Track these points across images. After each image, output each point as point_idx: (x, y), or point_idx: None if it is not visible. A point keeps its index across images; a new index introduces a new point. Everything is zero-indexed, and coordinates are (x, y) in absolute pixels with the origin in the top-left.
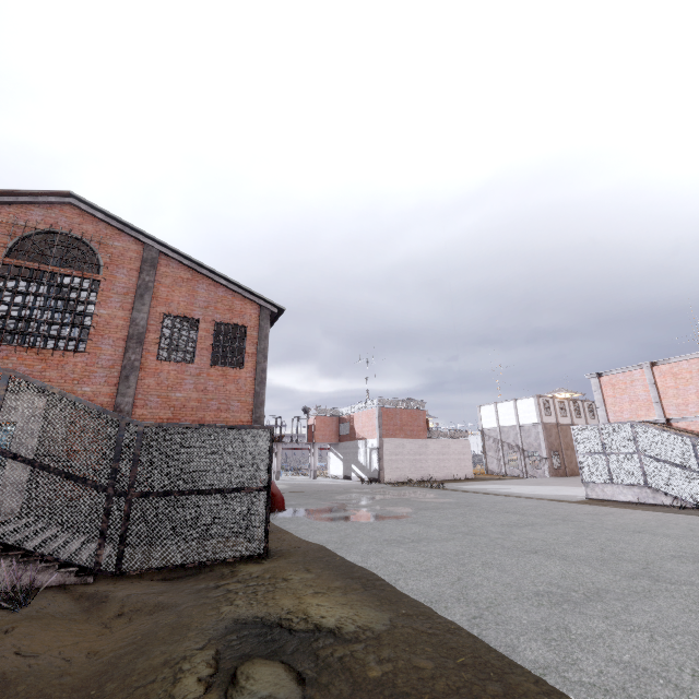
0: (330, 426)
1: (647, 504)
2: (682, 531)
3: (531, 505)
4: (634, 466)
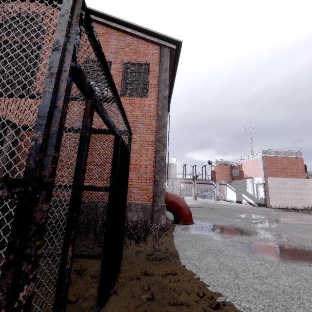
0: (225, 171)
1: None
2: None
3: None
4: None
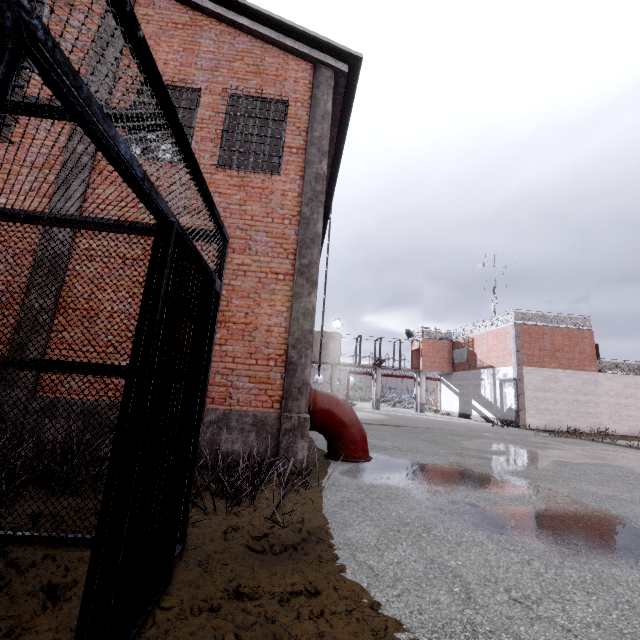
0: (440, 352)
1: None
2: None
3: None
4: None
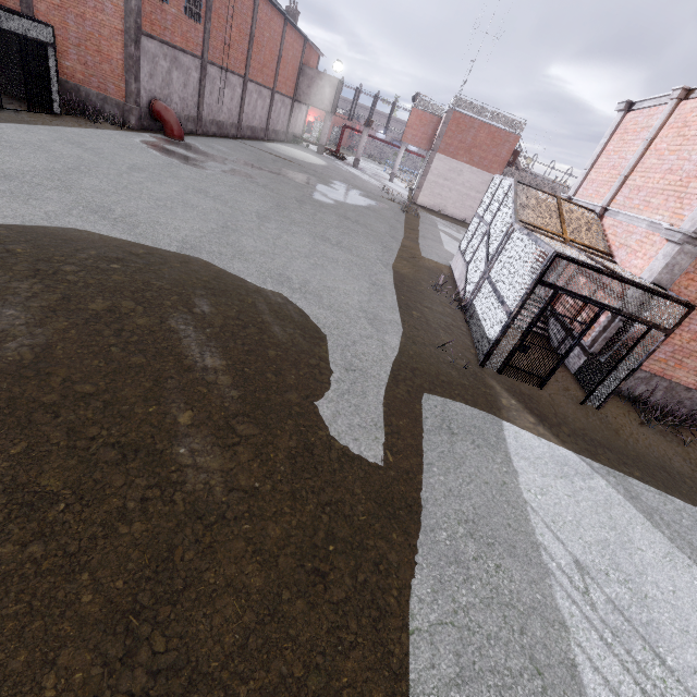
0: (425, 127)
1: (456, 285)
2: (258, 247)
3: (349, 227)
4: (478, 242)
